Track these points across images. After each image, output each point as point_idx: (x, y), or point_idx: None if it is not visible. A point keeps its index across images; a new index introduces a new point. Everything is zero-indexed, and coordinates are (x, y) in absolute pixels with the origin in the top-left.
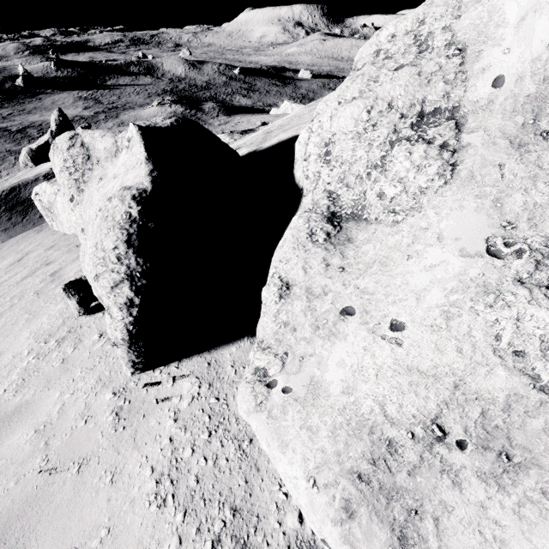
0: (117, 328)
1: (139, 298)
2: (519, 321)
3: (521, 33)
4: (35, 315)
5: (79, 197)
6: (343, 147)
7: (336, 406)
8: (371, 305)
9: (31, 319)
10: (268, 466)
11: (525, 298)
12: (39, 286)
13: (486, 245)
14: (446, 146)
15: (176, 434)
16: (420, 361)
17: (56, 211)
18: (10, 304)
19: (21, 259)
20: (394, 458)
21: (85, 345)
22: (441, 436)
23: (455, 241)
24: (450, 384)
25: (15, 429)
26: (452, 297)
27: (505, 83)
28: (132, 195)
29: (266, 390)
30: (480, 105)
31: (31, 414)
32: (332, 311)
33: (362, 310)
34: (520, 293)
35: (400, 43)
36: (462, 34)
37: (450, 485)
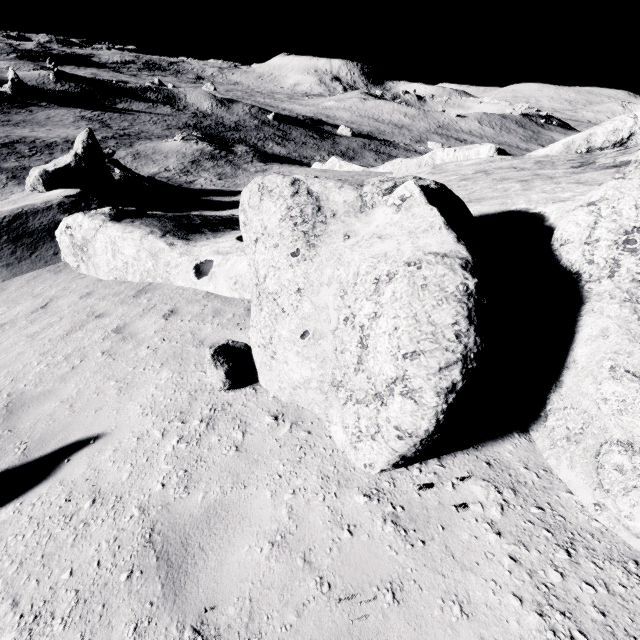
0: (425, 417)
1: (462, 383)
2: None
3: None
4: (129, 383)
5: (308, 253)
6: None
7: None
8: None
9: (126, 388)
10: None
11: None
12: (104, 344)
13: None
14: None
15: (515, 552)
16: None
17: (91, 250)
18: (70, 366)
19: (45, 306)
20: None
21: (259, 429)
22: None
23: None
24: None
25: (231, 539)
26: None
27: None
28: (460, 264)
29: None
30: None
31: (243, 520)
32: None
33: None
34: None
35: None
36: None
37: None
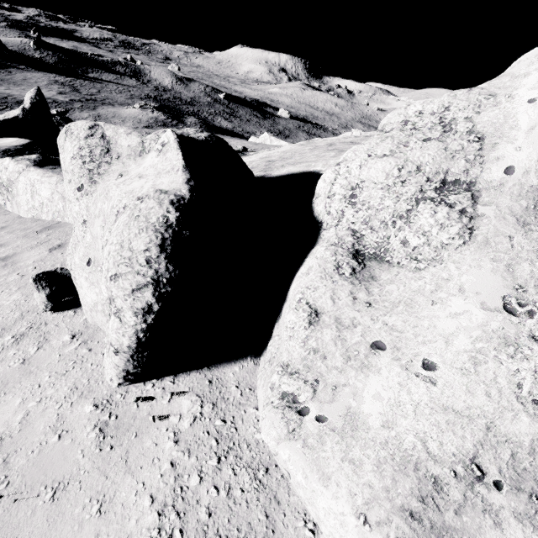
0: (126, 334)
1: (159, 305)
2: (536, 373)
3: (530, 138)
4: None
5: (90, 188)
6: (372, 194)
7: (378, 439)
8: (401, 343)
9: None
10: (289, 499)
11: None
12: None
13: (503, 303)
14: (464, 212)
15: (178, 458)
16: (454, 401)
17: (15, 190)
18: None
19: None
20: (440, 496)
21: (53, 345)
22: (480, 475)
23: (476, 295)
24: (483, 426)
25: None
26: (478, 344)
27: (515, 173)
28: (170, 199)
29: (298, 417)
30: (493, 185)
31: None
32: (362, 344)
33: (393, 346)
34: (535, 349)
35: (427, 120)
36: (481, 127)
37: (492, 525)
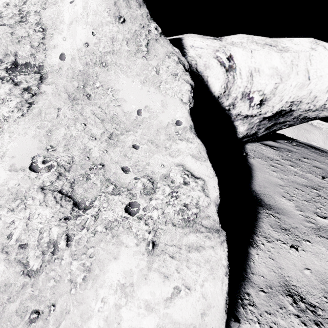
0: None
1: None
2: (30, 219)
3: (70, 31)
4: None
5: None
6: None
7: None
8: None
9: None
10: None
11: (39, 201)
12: None
13: (31, 162)
14: (30, 89)
15: None
16: None
17: None
18: None
19: None
20: None
21: None
22: None
23: (11, 158)
24: None
25: None
26: None
27: (66, 59)
28: None
29: None
30: (55, 69)
31: None
32: None
33: None
34: (38, 197)
35: (9, 10)
36: (45, 20)
37: None
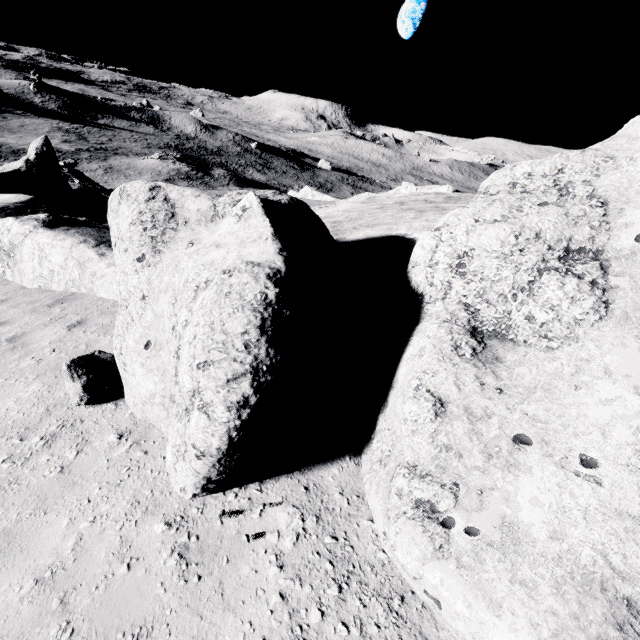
0: (216, 434)
1: (256, 398)
2: None
3: None
4: None
5: (153, 258)
6: (485, 263)
7: (548, 554)
8: (548, 435)
9: None
10: (438, 634)
11: None
12: None
13: None
14: (595, 283)
15: (288, 588)
16: (628, 504)
17: (18, 256)
18: None
19: None
20: (639, 622)
21: (96, 448)
22: None
23: (626, 378)
24: None
25: None
26: None
27: None
28: (266, 273)
29: (443, 530)
30: (623, 254)
31: (20, 552)
32: (503, 438)
33: (540, 440)
34: None
35: (539, 182)
36: (603, 191)
37: None
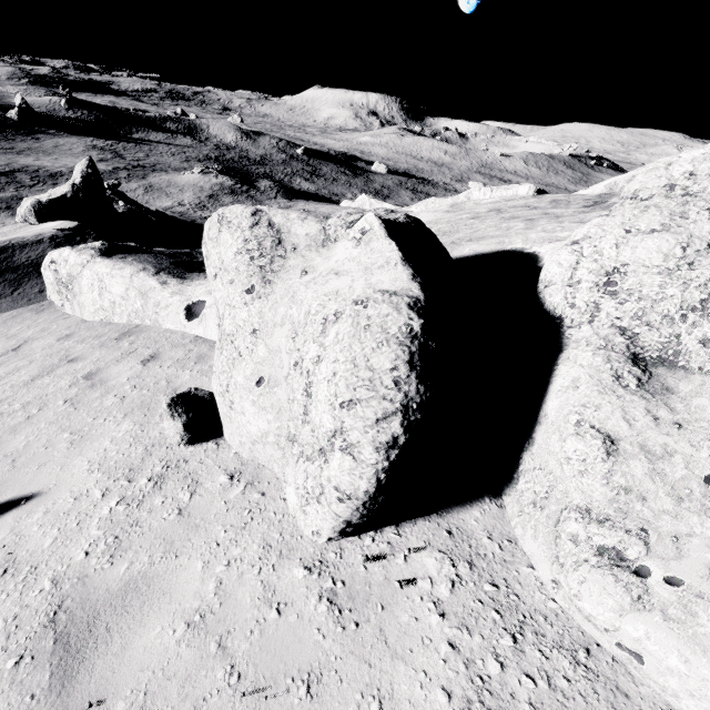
0: (364, 476)
1: (405, 437)
2: None
3: None
4: (84, 435)
5: (263, 289)
6: (643, 280)
7: None
8: None
9: (79, 441)
10: (638, 690)
11: None
12: (69, 391)
13: None
14: None
15: (456, 637)
16: None
17: (77, 288)
18: (26, 415)
19: (17, 348)
20: None
21: (209, 489)
22: None
23: None
24: None
25: (144, 619)
26: None
27: None
28: (407, 303)
29: (638, 580)
30: None
31: (163, 595)
32: (692, 479)
33: None
34: None
35: (705, 183)
36: None
37: None
